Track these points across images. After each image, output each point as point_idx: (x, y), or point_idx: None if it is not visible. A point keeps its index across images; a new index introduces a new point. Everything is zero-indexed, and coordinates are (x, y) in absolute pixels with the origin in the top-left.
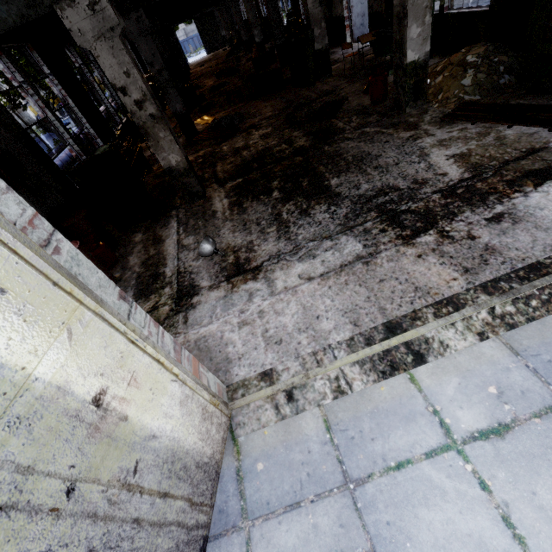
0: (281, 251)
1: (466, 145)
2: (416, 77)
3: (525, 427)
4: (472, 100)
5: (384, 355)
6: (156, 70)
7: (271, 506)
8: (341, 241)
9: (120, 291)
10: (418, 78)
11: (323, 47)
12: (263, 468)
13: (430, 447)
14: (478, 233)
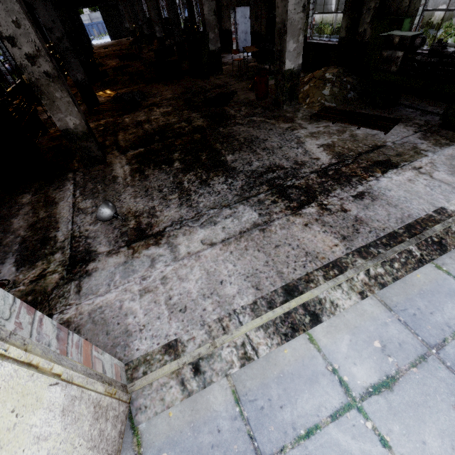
0: (183, 217)
1: (330, 138)
2: (291, 82)
3: (407, 377)
4: (330, 106)
5: (285, 318)
6: (56, 36)
7: None
8: (239, 210)
9: None
10: (293, 84)
11: (216, 49)
12: None
13: (334, 408)
14: (348, 207)
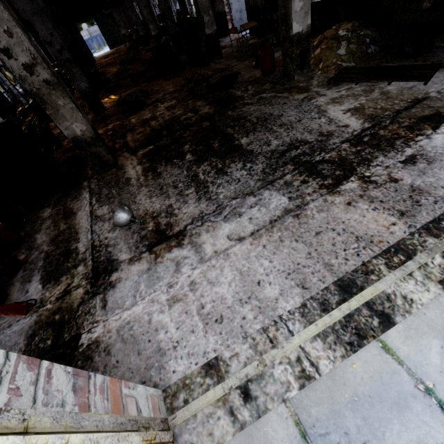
0: (204, 212)
1: (356, 100)
2: (301, 47)
3: None
4: (349, 66)
5: (346, 322)
6: (56, 49)
7: None
8: (264, 196)
9: None
10: (303, 49)
11: (212, 32)
12: None
13: None
14: (398, 175)
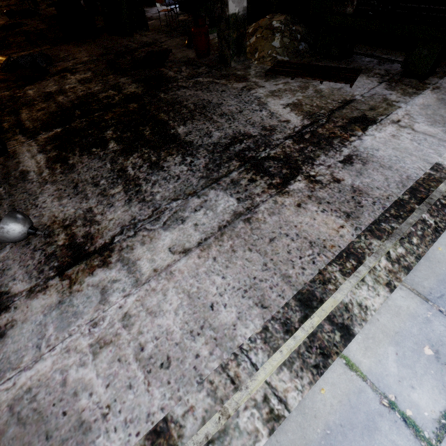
0: (137, 218)
1: (294, 96)
2: (237, 31)
3: None
4: (283, 60)
5: (311, 342)
6: None
7: None
8: (210, 197)
9: None
10: (239, 33)
11: None
12: None
13: None
14: (340, 175)
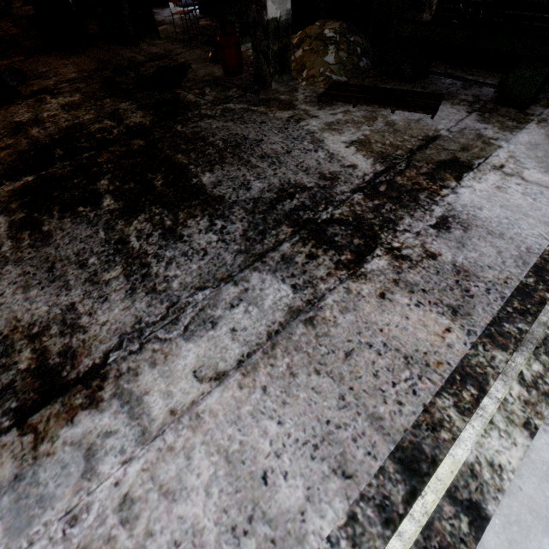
0: (143, 320)
1: (359, 130)
2: (279, 42)
3: None
4: (340, 81)
5: (426, 540)
6: None
7: None
8: (252, 284)
9: None
10: (282, 45)
11: None
12: None
13: None
14: (435, 247)
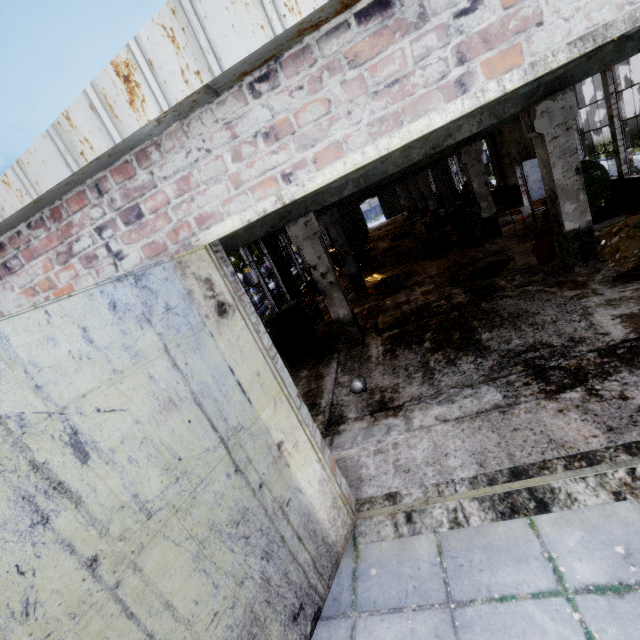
0: (423, 394)
1: (638, 305)
2: (580, 241)
3: None
4: None
5: (504, 497)
6: (339, 245)
7: (377, 605)
8: (481, 390)
9: (297, 392)
10: (583, 242)
11: (490, 215)
12: (376, 573)
13: (538, 589)
14: (632, 394)
